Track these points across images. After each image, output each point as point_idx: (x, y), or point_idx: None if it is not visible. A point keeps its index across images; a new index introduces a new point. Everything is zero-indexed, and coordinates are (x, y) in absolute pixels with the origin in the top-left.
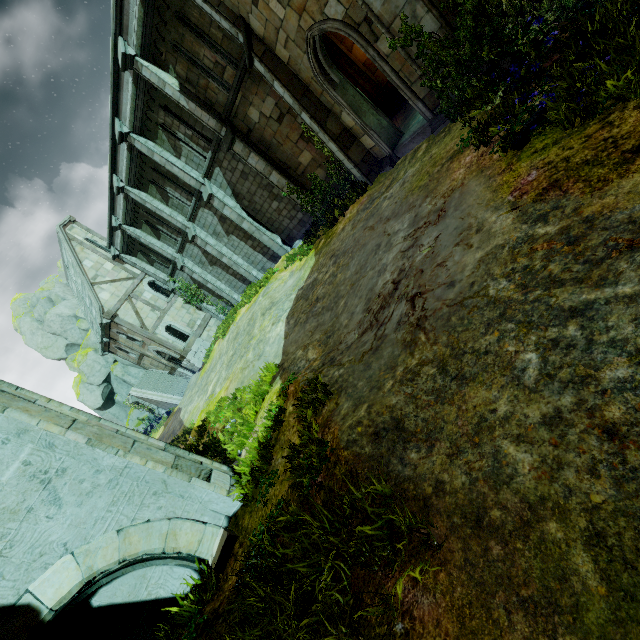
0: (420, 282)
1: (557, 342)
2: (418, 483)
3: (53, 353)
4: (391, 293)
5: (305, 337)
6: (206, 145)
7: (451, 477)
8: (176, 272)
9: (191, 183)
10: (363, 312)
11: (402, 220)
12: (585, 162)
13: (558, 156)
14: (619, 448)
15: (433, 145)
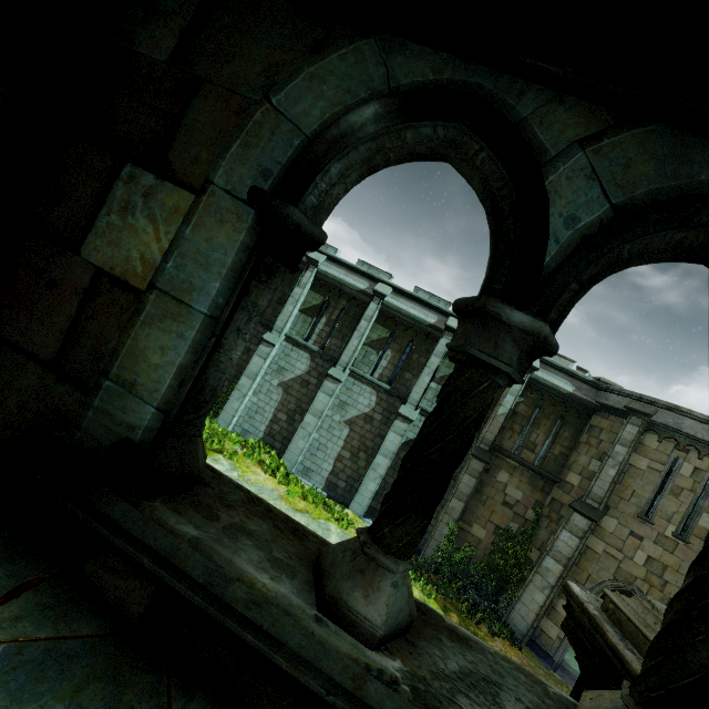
0: None
1: None
2: None
3: None
4: None
5: None
6: None
7: None
8: None
9: (414, 393)
10: None
11: None
12: None
13: None
14: None
15: None
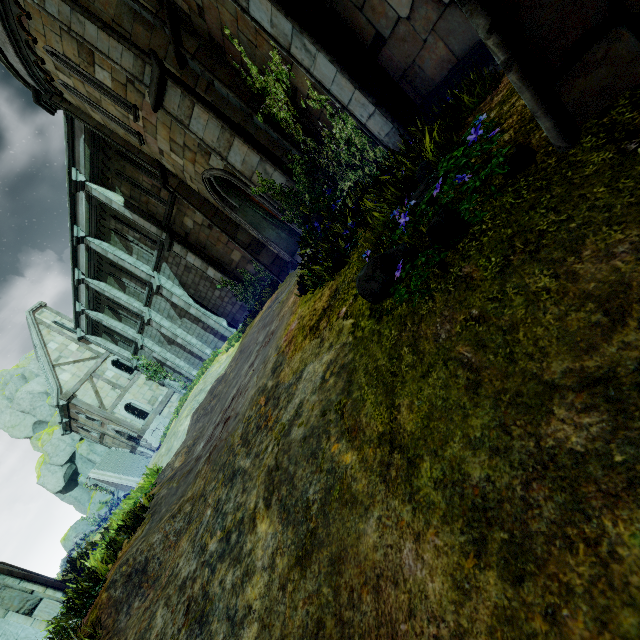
0: (234, 405)
1: (218, 503)
2: (120, 638)
3: (20, 432)
4: (226, 410)
5: (190, 438)
6: (153, 245)
7: (131, 635)
8: (139, 350)
9: (142, 276)
10: (213, 424)
11: (264, 332)
12: (303, 326)
13: (304, 313)
14: (183, 624)
15: None
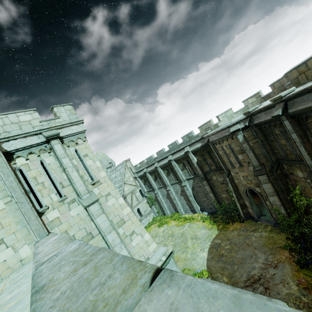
0: (268, 284)
1: None
2: None
3: None
4: (257, 280)
5: (219, 268)
6: (193, 174)
7: None
8: (151, 191)
9: (181, 178)
10: (246, 278)
11: (261, 254)
12: None
13: (310, 281)
14: None
15: (273, 231)
